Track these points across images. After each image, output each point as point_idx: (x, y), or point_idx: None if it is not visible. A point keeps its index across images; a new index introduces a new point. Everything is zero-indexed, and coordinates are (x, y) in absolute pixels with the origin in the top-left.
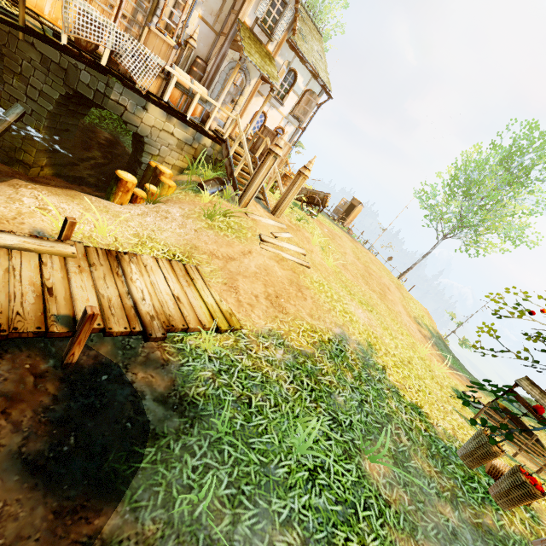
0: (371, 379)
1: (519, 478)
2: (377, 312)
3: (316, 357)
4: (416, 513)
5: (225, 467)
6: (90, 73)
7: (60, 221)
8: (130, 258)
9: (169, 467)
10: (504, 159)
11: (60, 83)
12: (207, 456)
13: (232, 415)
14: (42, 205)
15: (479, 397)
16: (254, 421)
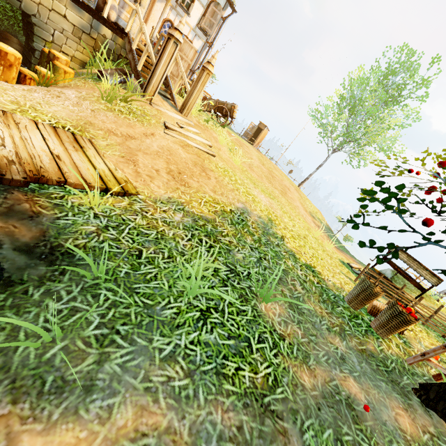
0: (270, 243)
1: (397, 309)
2: (278, 201)
3: (217, 222)
4: (309, 344)
5: (98, 310)
6: None
7: None
8: None
9: (20, 312)
10: (382, 81)
11: None
12: (77, 300)
13: (116, 264)
14: None
15: (360, 268)
16: (143, 269)
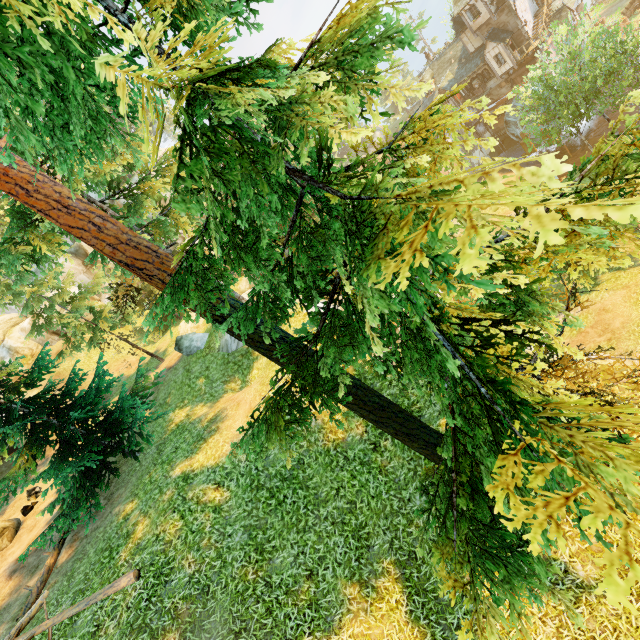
0: None
1: None
2: None
3: None
4: None
5: None
6: None
7: None
8: None
9: None
10: None
11: None
12: None
13: None
14: None
15: None
16: None
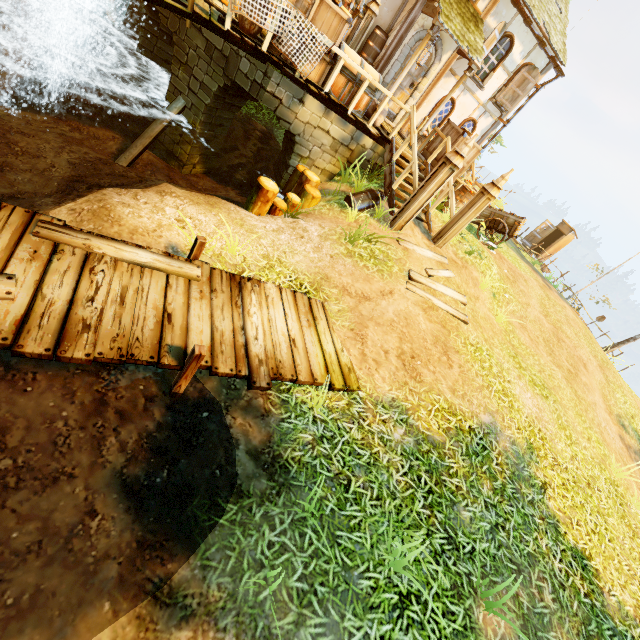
0: (519, 497)
1: None
2: (555, 400)
3: (447, 448)
4: None
5: (302, 555)
6: (250, 61)
7: (194, 237)
8: (252, 287)
9: (246, 533)
10: None
11: (220, 73)
12: (286, 535)
13: (324, 494)
14: (181, 216)
15: None
16: (348, 509)
